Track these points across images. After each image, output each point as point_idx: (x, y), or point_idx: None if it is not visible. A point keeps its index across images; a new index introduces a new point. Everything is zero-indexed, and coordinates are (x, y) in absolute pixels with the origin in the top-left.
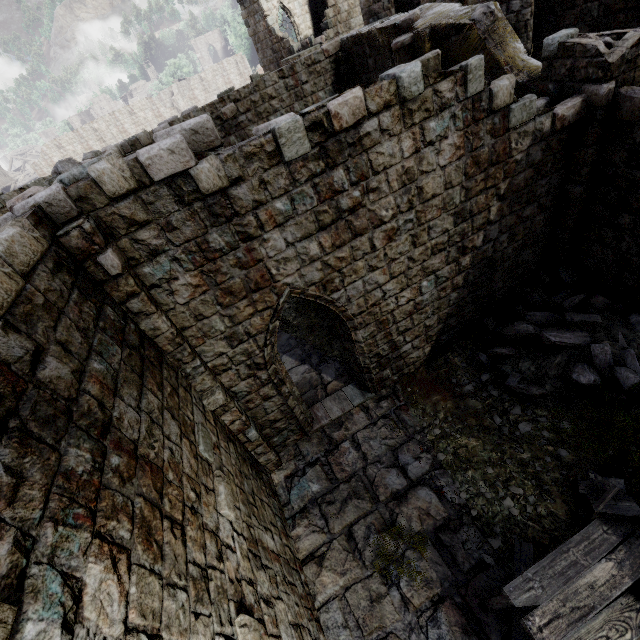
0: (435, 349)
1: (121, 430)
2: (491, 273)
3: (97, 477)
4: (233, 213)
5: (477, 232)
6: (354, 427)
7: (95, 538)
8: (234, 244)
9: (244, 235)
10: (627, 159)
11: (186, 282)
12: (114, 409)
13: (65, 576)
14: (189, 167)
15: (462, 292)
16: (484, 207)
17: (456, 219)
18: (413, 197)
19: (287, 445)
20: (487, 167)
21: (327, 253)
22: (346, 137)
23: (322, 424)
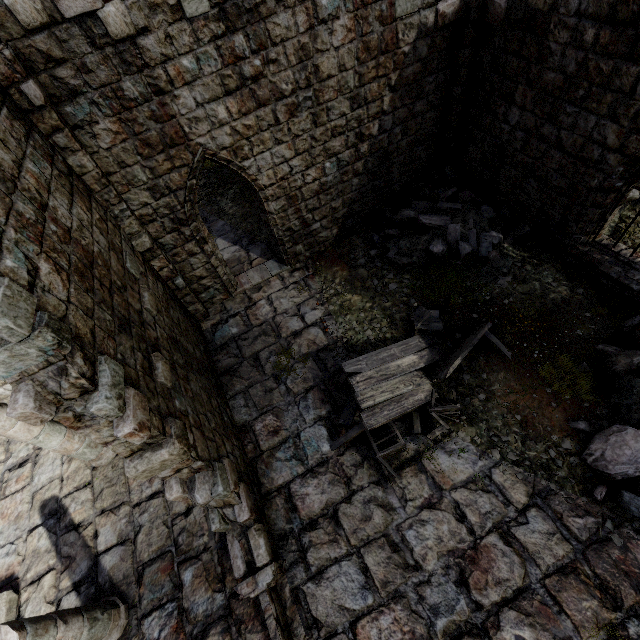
0: (342, 232)
1: (56, 215)
2: (388, 164)
3: (41, 227)
4: (143, 64)
5: (373, 120)
6: (270, 290)
7: (43, 253)
8: (147, 96)
9: (156, 88)
10: (490, 63)
11: (106, 127)
12: (49, 200)
13: (26, 256)
14: (97, 8)
15: (363, 179)
16: (377, 96)
17: (352, 104)
18: (310, 75)
19: (214, 303)
20: (377, 55)
21: (235, 119)
22: (243, 2)
23: (244, 288)
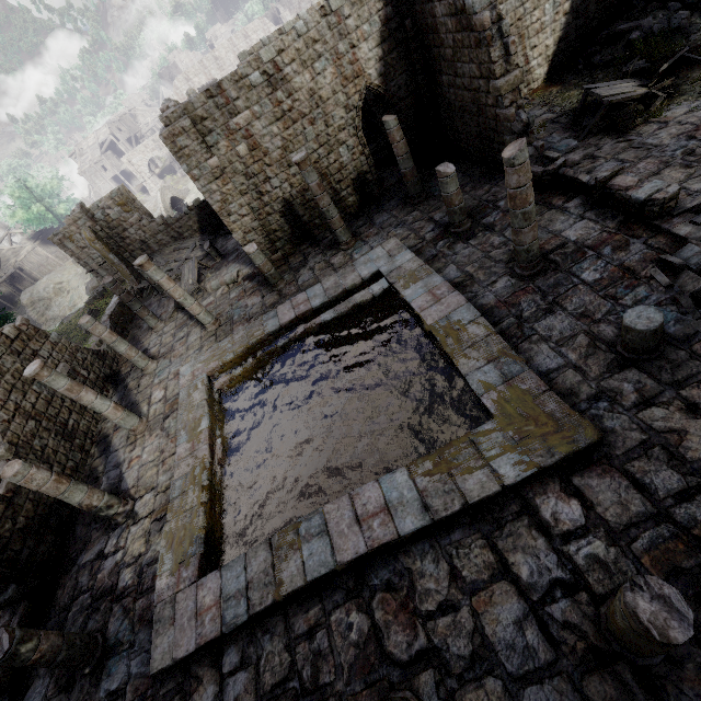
0: (550, 70)
1: None
2: (587, 4)
3: None
4: None
5: None
6: None
7: None
8: None
9: None
10: None
11: None
12: None
13: None
14: None
15: (569, 18)
16: None
17: None
18: None
19: None
20: None
21: None
22: None
23: None
